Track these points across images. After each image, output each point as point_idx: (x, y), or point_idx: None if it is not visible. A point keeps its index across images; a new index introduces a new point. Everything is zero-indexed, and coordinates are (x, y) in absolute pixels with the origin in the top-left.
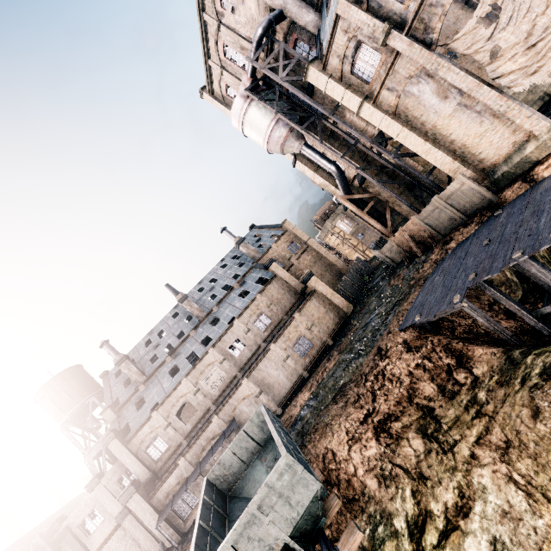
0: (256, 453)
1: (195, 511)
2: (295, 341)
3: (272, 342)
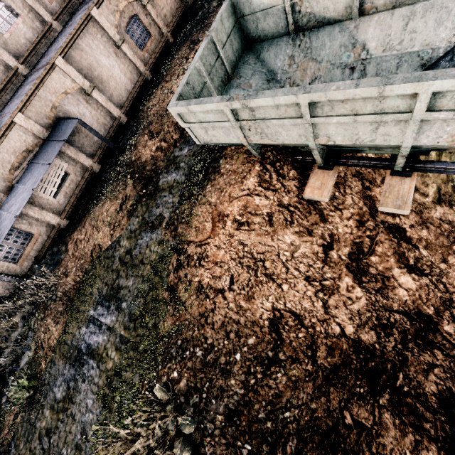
0: (226, 83)
1: (33, 248)
2: (128, 19)
3: (93, 3)
